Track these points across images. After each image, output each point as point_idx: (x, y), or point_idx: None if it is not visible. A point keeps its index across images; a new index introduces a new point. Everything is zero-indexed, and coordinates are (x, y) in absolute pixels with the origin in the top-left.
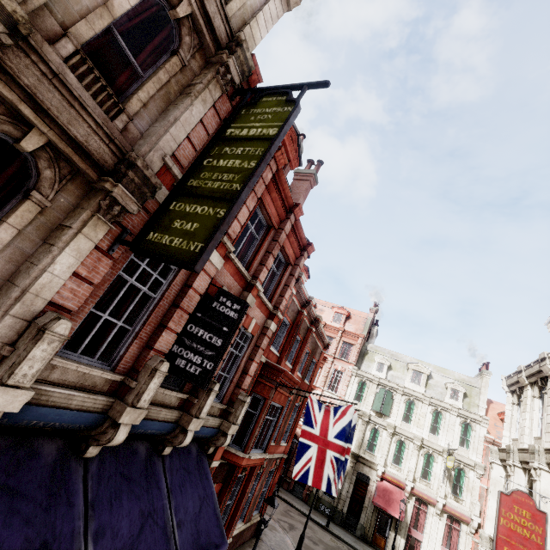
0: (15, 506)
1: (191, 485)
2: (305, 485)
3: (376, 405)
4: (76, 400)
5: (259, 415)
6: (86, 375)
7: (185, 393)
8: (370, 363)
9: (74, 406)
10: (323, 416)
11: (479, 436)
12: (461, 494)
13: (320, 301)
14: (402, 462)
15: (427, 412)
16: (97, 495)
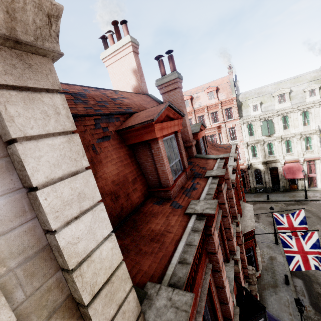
0: None
1: None
2: (245, 186)
3: (264, 132)
4: None
5: (254, 254)
6: None
7: None
8: (247, 109)
9: None
10: (295, 241)
11: None
12: None
13: (192, 91)
14: (292, 150)
15: (298, 116)
16: None
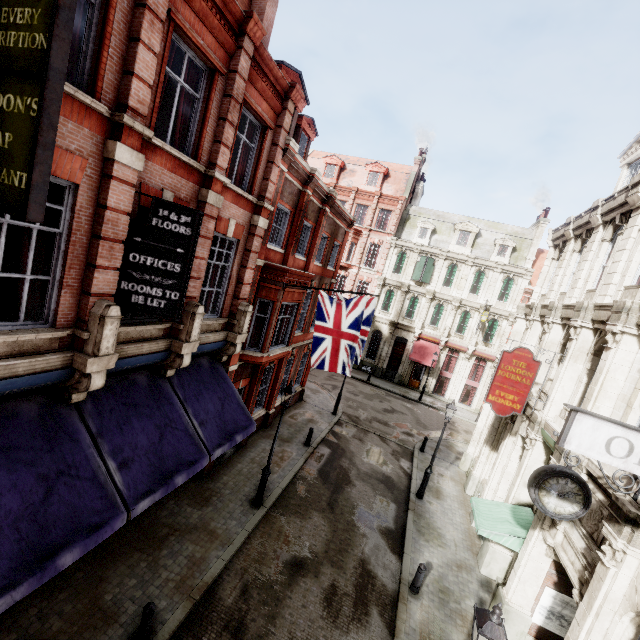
0: (14, 457)
1: (208, 392)
2: None
3: (416, 274)
4: (22, 367)
5: (270, 318)
6: (17, 341)
7: (167, 321)
8: (412, 229)
9: (22, 372)
10: (335, 310)
11: (520, 288)
12: (491, 340)
13: (350, 158)
14: (439, 323)
15: (470, 273)
16: (103, 426)
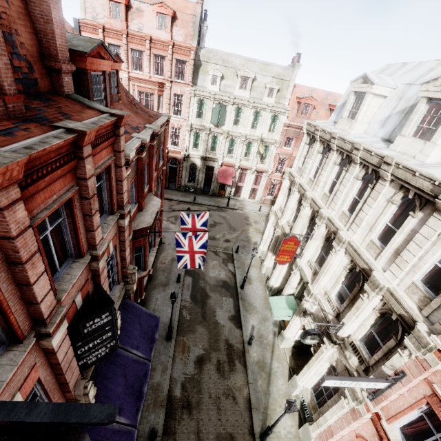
0: None
1: (130, 325)
2: (175, 182)
3: (214, 119)
4: None
5: (145, 254)
6: None
7: None
8: (205, 76)
9: None
10: (188, 241)
11: (281, 123)
12: (265, 159)
13: None
14: (233, 152)
15: (250, 114)
16: None
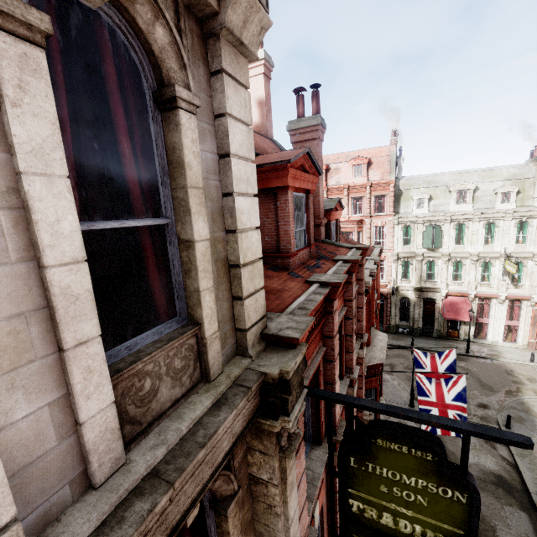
0: None
1: None
2: (382, 321)
3: (427, 243)
4: None
5: (377, 400)
6: None
7: None
8: (408, 202)
9: None
10: (435, 387)
11: None
12: (519, 281)
13: (330, 158)
14: (461, 278)
15: (479, 228)
16: None
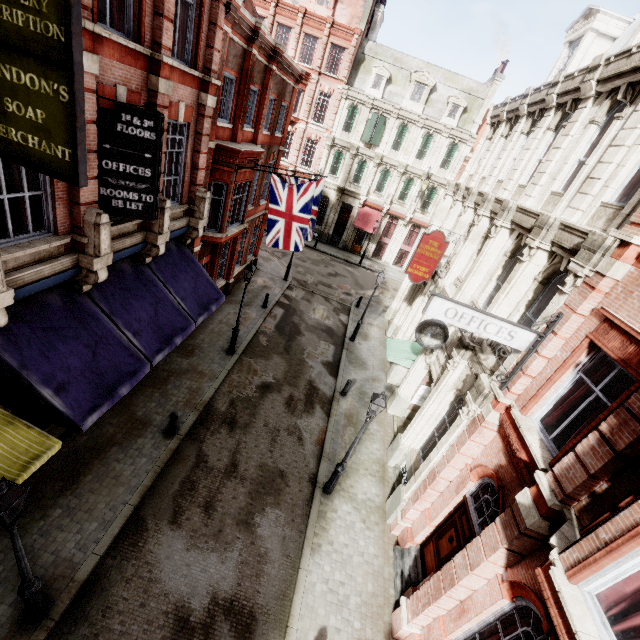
0: (62, 334)
1: (181, 273)
2: None
3: (366, 135)
4: (46, 271)
5: (226, 201)
6: (36, 251)
7: None
8: (366, 76)
9: (48, 274)
10: (287, 195)
11: (462, 156)
12: (428, 208)
13: None
14: (384, 190)
15: (419, 136)
16: (112, 308)
